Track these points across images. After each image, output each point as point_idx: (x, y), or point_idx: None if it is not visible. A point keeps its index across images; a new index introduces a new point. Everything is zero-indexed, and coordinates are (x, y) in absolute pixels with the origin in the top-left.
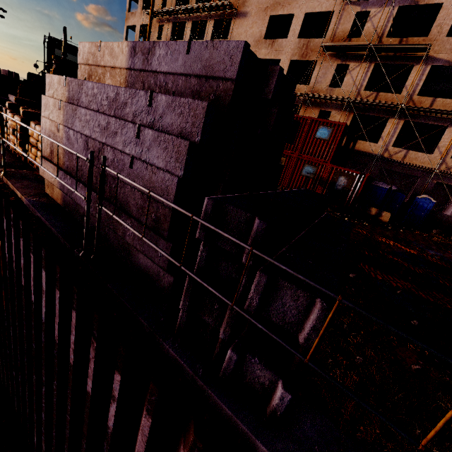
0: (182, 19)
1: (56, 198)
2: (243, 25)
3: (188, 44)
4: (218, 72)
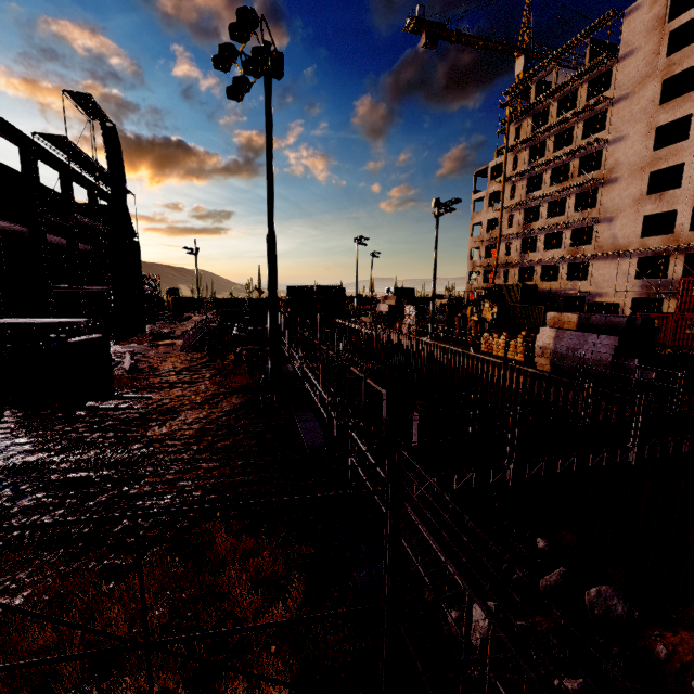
0: (535, 203)
1: (545, 370)
2: (614, 190)
3: (605, 317)
4: (618, 325)
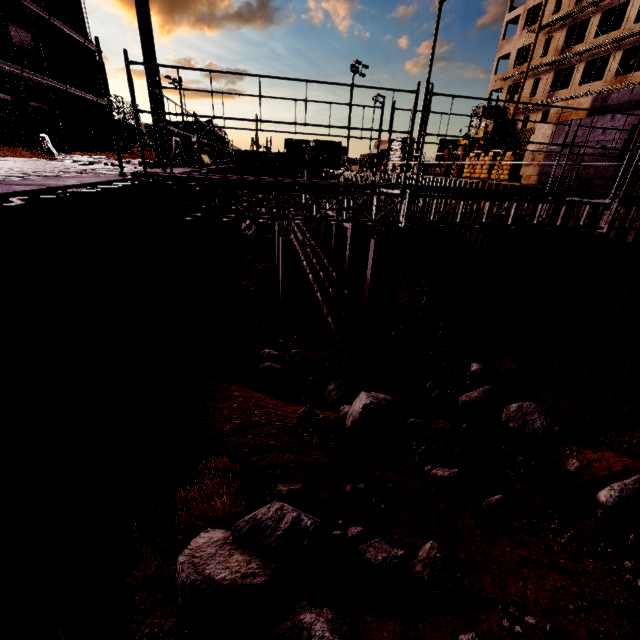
0: (584, 16)
1: (530, 183)
2: None
3: (632, 90)
4: None
